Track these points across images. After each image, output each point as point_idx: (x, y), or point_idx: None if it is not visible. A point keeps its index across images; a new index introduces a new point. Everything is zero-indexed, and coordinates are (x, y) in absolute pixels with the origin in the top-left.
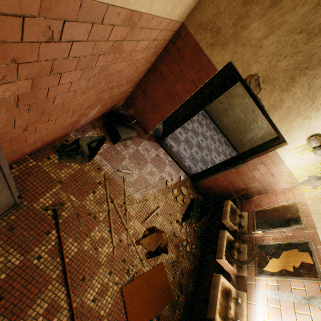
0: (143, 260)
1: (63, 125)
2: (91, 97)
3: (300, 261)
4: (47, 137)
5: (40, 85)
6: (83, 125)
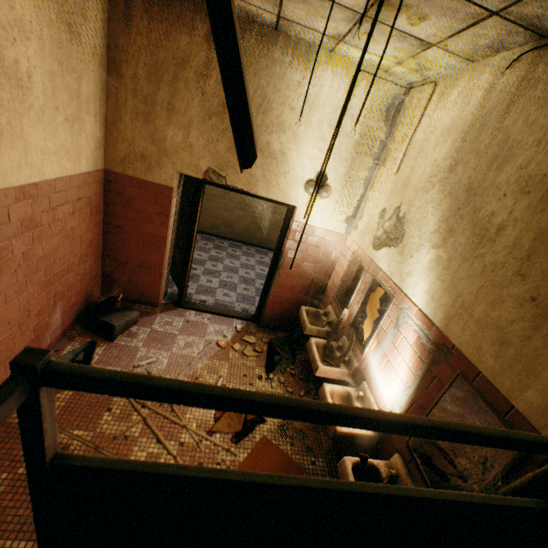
0: (230, 448)
1: (16, 351)
2: (35, 295)
3: (378, 300)
4: None
5: None
6: (53, 344)
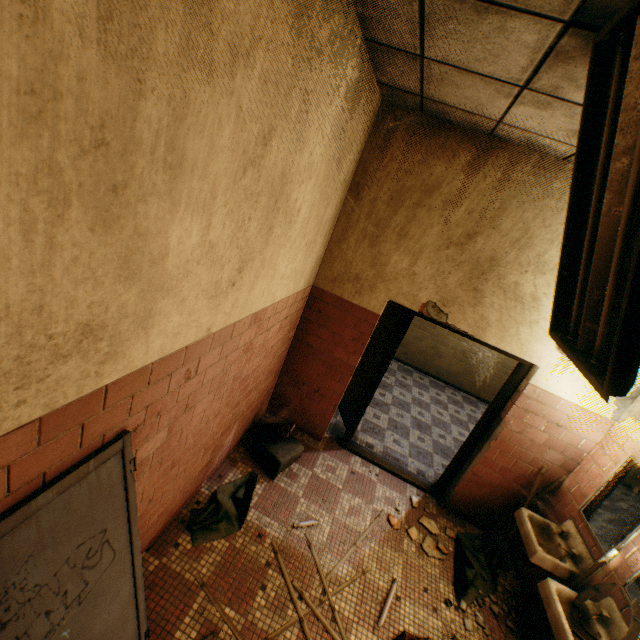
0: None
1: (192, 476)
2: (225, 417)
3: None
4: (172, 505)
5: (174, 428)
6: (217, 466)
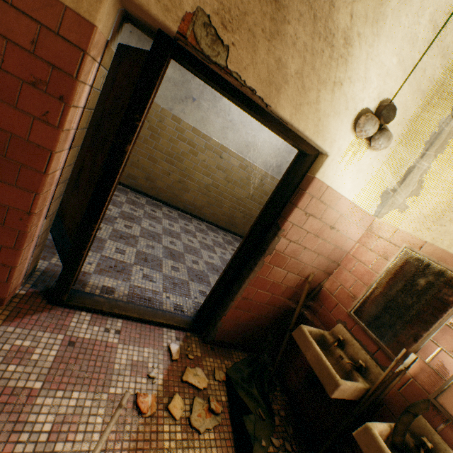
0: None
1: None
2: None
3: None
4: None
5: None
6: None
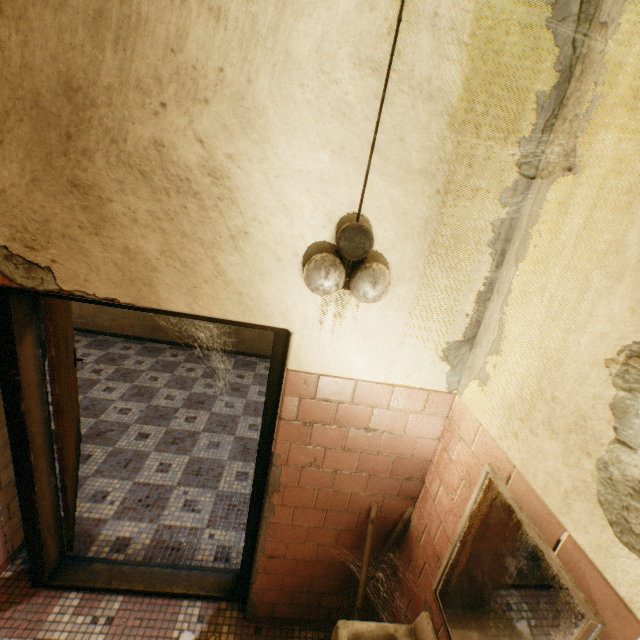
0: None
1: None
2: None
3: None
4: None
5: None
6: None
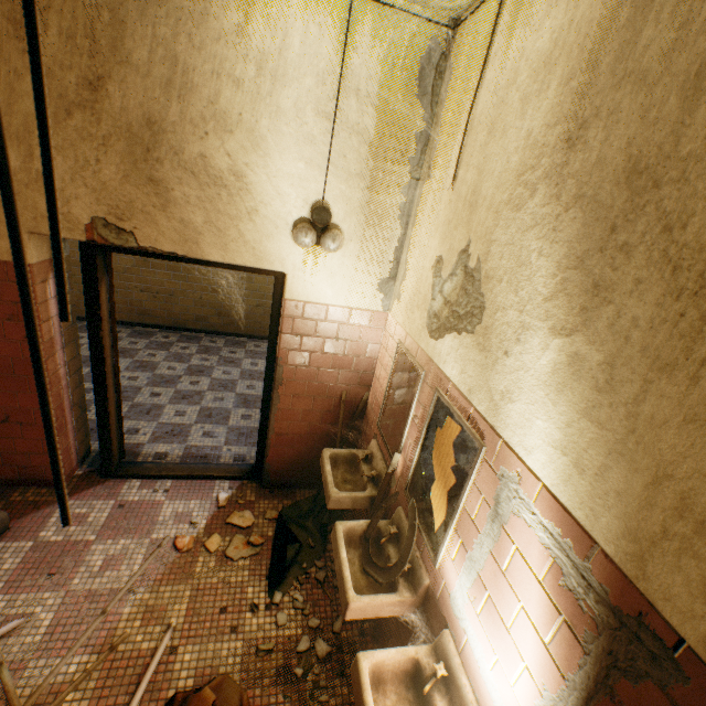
0: None
1: None
2: None
3: (451, 445)
4: None
5: None
6: None
